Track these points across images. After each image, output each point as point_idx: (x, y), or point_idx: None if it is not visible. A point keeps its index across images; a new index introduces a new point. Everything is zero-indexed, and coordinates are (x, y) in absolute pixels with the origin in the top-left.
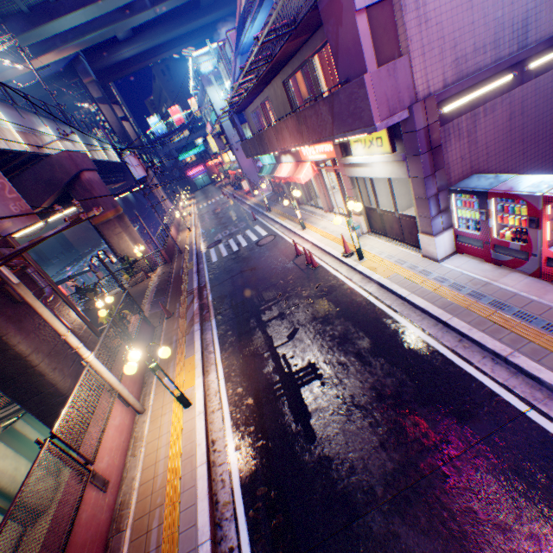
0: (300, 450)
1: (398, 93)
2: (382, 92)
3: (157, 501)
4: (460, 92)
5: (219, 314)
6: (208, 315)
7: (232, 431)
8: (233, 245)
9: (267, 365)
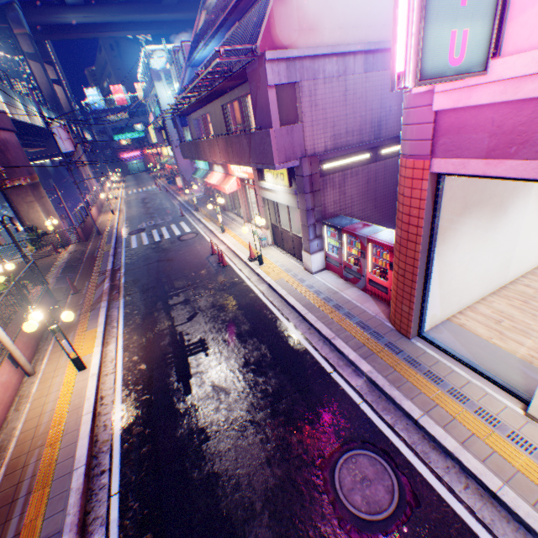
0: (177, 401)
1: (294, 148)
2: (282, 144)
3: (38, 443)
4: (336, 157)
5: (129, 296)
6: (118, 295)
7: (122, 389)
8: (156, 236)
9: (165, 339)
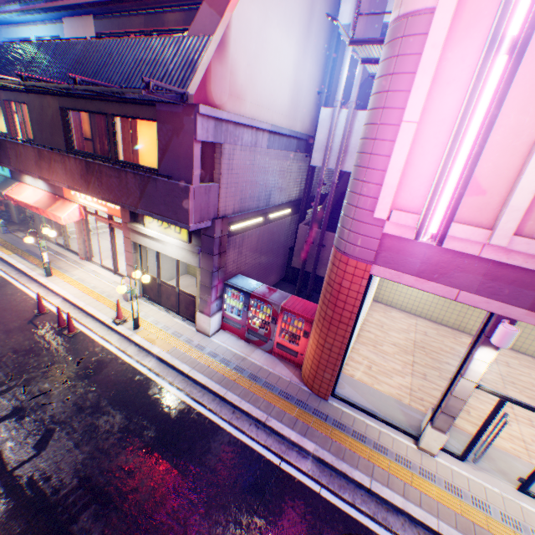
0: None
1: (209, 207)
2: (200, 202)
3: None
4: (240, 219)
5: None
6: None
7: None
8: None
9: None
